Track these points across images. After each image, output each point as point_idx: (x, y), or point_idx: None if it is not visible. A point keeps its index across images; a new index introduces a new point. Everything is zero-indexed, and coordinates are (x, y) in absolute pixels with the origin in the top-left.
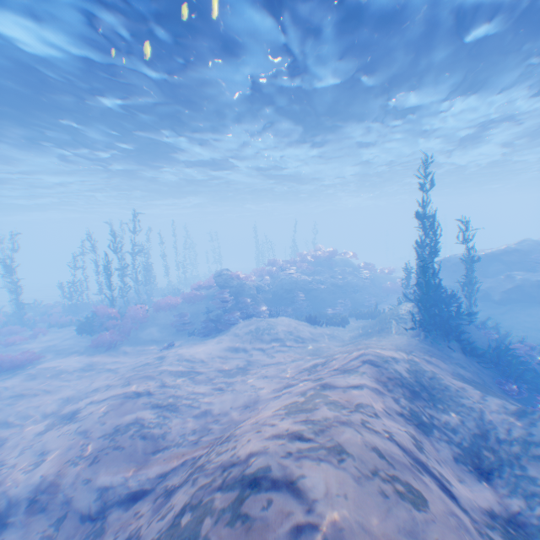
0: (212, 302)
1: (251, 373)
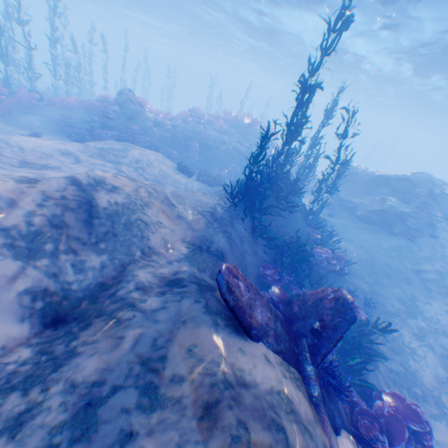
0: (94, 113)
1: (37, 171)
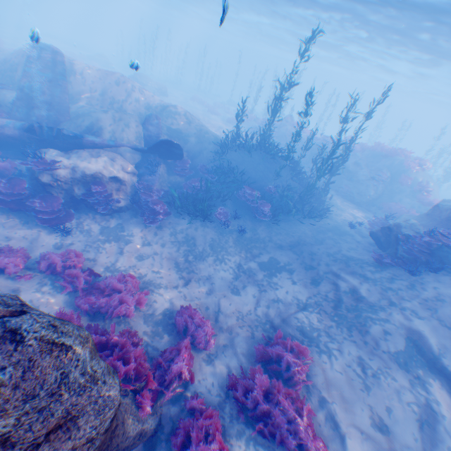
0: (259, 123)
1: None
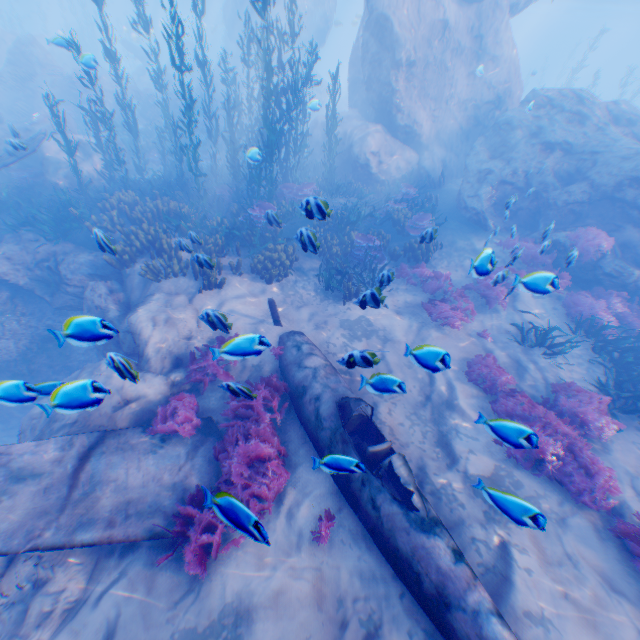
0: None
1: None
